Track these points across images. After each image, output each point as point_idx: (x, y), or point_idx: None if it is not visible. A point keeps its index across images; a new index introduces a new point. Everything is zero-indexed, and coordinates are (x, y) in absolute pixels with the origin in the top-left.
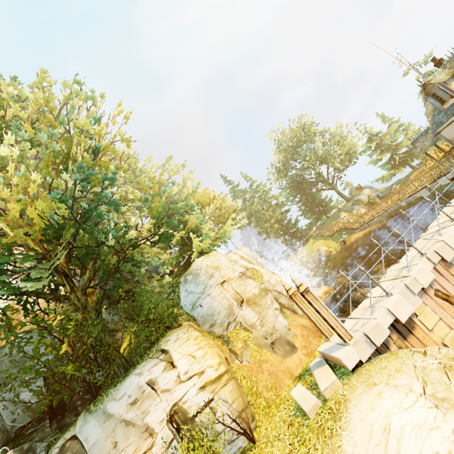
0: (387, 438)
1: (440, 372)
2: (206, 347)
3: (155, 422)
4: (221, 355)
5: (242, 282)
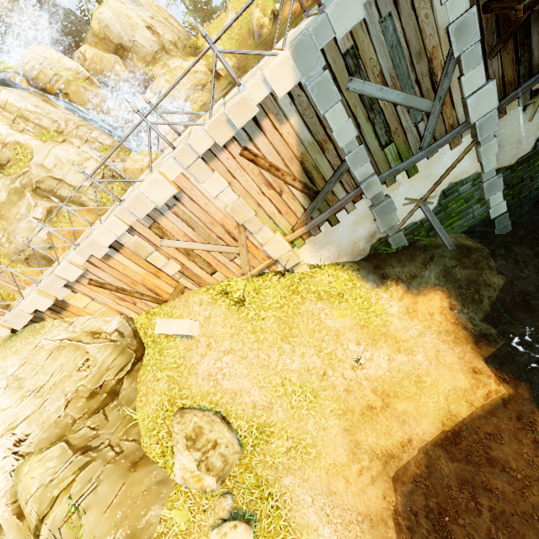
0: None
1: (48, 353)
2: None
3: None
4: None
5: None
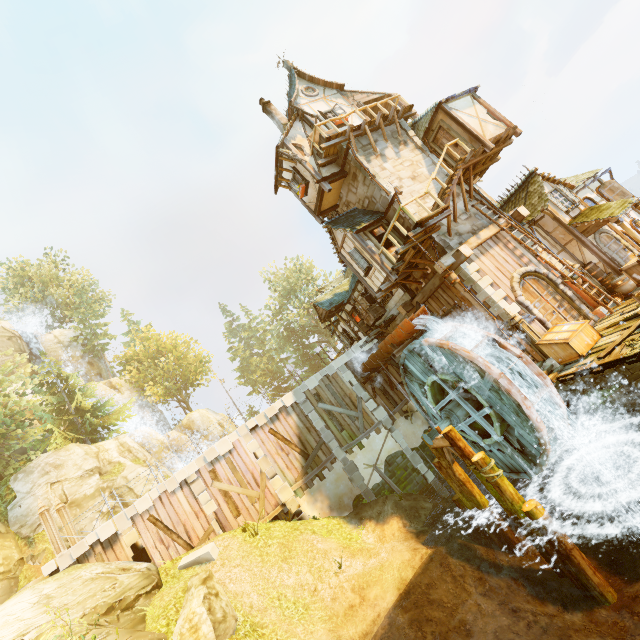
0: None
1: (83, 581)
2: None
3: None
4: (13, 556)
5: (80, 481)
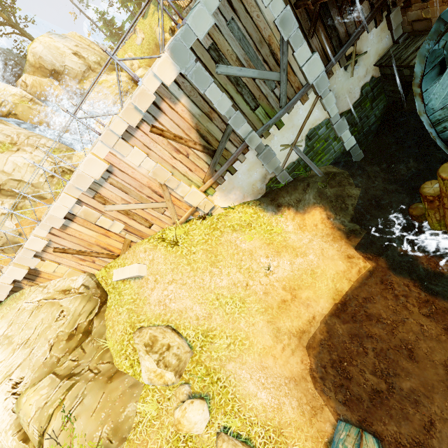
0: None
1: (29, 313)
2: None
3: None
4: None
5: None
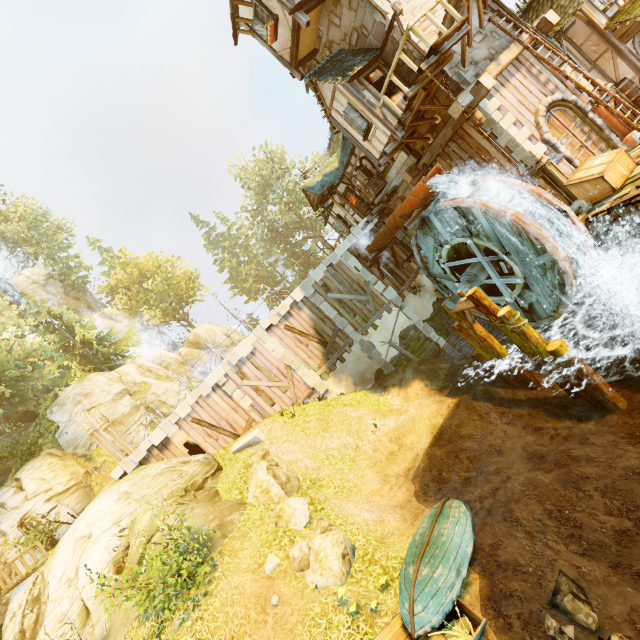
0: (81, 519)
1: (152, 477)
2: (60, 469)
3: (7, 528)
4: (79, 471)
5: (113, 404)
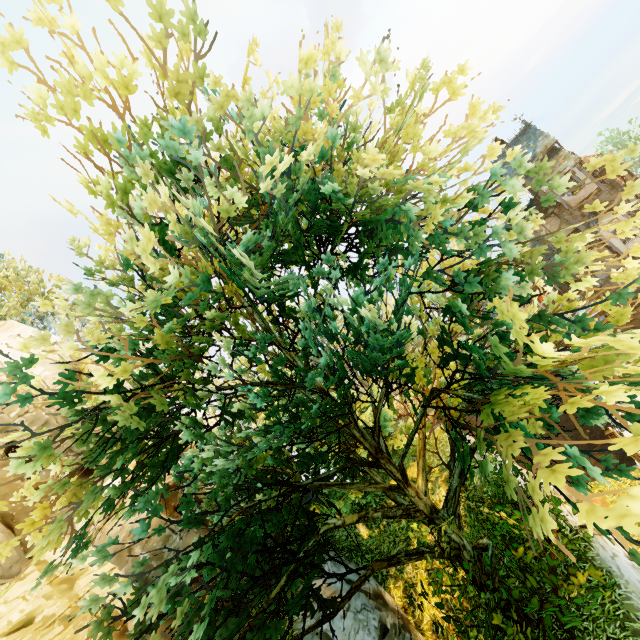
0: None
1: None
2: None
3: None
4: None
5: None
